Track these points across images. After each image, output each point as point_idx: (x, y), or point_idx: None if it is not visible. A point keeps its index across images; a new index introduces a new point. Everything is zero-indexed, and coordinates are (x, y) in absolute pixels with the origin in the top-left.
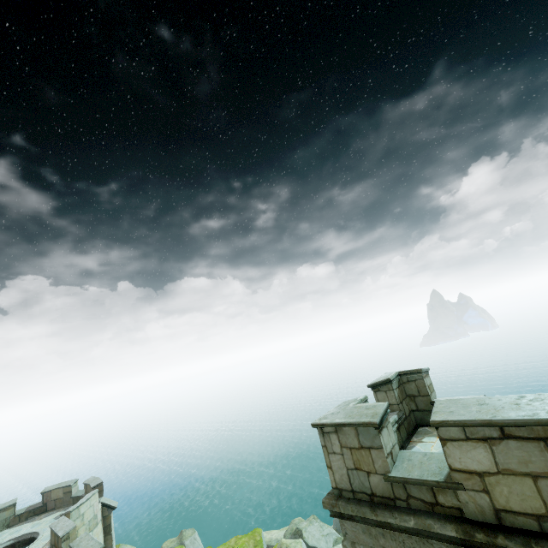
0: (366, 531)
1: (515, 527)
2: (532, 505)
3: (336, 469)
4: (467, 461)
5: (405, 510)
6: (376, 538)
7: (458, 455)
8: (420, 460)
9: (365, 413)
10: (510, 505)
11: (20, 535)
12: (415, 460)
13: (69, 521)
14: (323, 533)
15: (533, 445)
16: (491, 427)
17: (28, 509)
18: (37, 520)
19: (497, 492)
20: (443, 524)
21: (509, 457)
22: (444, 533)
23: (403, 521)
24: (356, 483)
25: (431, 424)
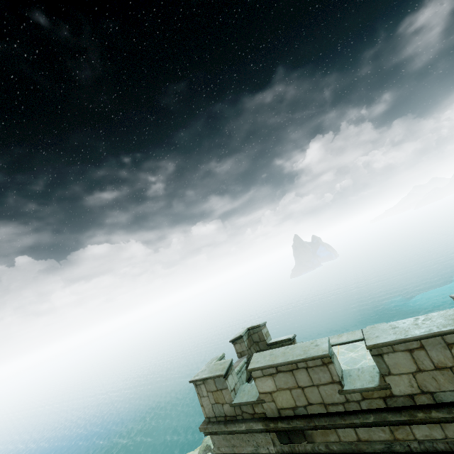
0: (224, 438)
1: (286, 416)
2: (290, 403)
3: (206, 406)
4: (265, 387)
5: (241, 421)
6: (229, 440)
7: (261, 385)
8: (249, 389)
9: (219, 368)
10: (283, 405)
11: None
12: (246, 390)
13: None
14: None
15: (288, 374)
16: (272, 368)
17: None
18: None
19: (277, 400)
20: (257, 423)
21: (280, 382)
22: (258, 428)
23: (240, 427)
24: (217, 411)
25: (248, 371)
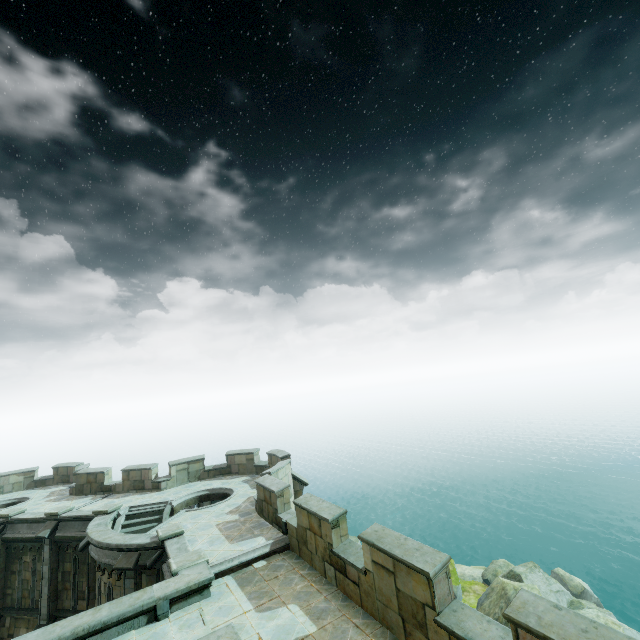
0: None
1: None
2: None
3: None
4: None
5: None
6: None
7: None
8: None
9: None
10: None
11: (214, 488)
12: None
13: (278, 480)
14: (551, 588)
15: None
16: None
17: (215, 467)
18: (224, 479)
19: None
20: None
21: None
22: None
23: None
24: None
25: None
